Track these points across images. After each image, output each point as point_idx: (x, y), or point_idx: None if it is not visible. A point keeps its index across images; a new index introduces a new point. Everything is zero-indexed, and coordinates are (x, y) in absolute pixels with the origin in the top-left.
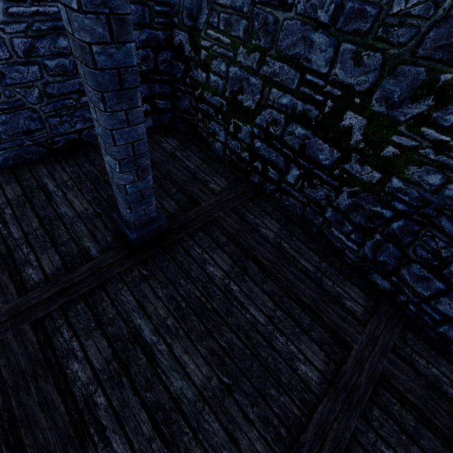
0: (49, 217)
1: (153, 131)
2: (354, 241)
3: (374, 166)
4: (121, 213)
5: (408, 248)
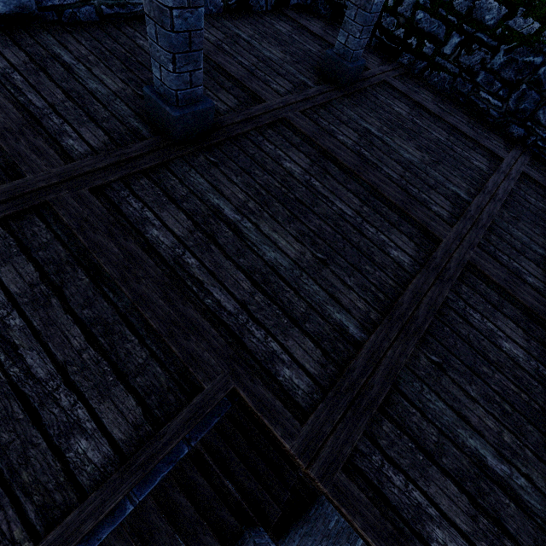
0: (260, 57)
1: (296, 10)
2: (501, 97)
3: (536, 17)
4: (337, 47)
5: None
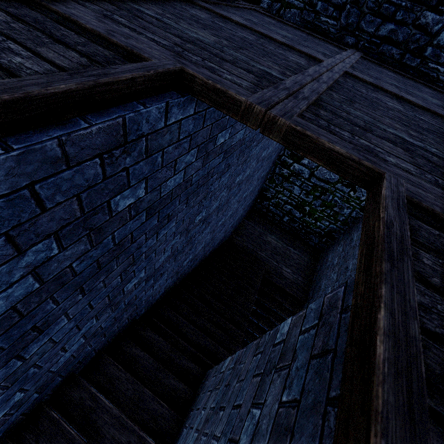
0: None
1: None
2: (335, 17)
3: None
4: None
5: (363, 7)
